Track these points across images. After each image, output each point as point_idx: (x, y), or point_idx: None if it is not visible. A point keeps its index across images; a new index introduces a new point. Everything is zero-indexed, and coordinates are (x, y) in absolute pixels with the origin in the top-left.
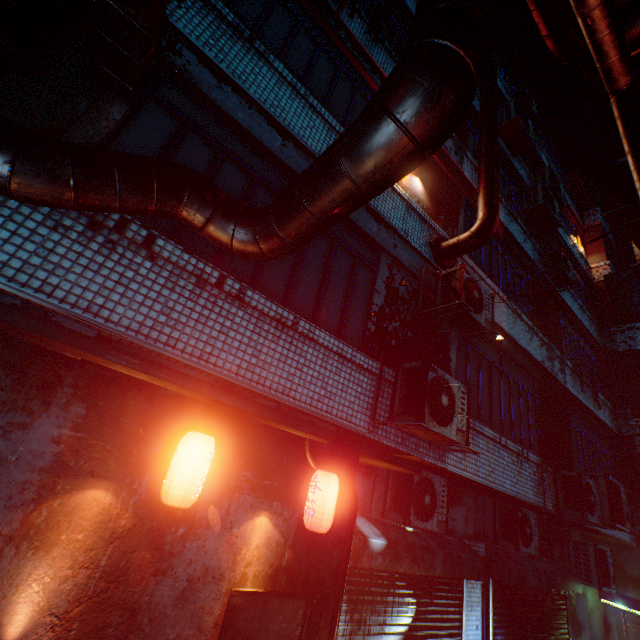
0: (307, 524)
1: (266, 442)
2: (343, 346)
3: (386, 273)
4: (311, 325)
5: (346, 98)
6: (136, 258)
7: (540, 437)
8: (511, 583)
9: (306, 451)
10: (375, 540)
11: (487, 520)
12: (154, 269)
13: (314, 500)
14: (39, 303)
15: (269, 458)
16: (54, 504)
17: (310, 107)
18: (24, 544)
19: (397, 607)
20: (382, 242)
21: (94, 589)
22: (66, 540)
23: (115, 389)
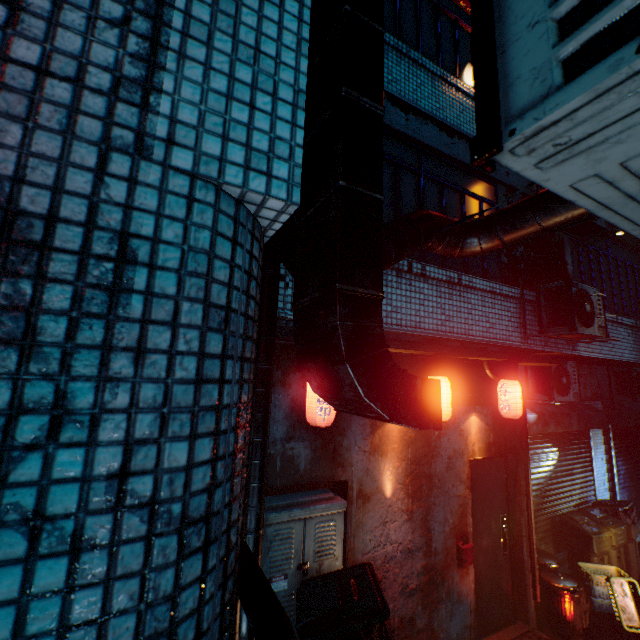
0: (505, 415)
1: (461, 370)
2: (492, 285)
3: (504, 204)
4: (469, 277)
5: (431, 26)
6: None
7: None
8: (629, 425)
9: (486, 369)
10: (529, 416)
11: (601, 383)
12: None
13: (507, 400)
14: None
15: (466, 380)
16: (379, 432)
17: (412, 63)
18: (376, 454)
19: (545, 455)
20: (496, 176)
21: (410, 470)
22: (390, 449)
23: None
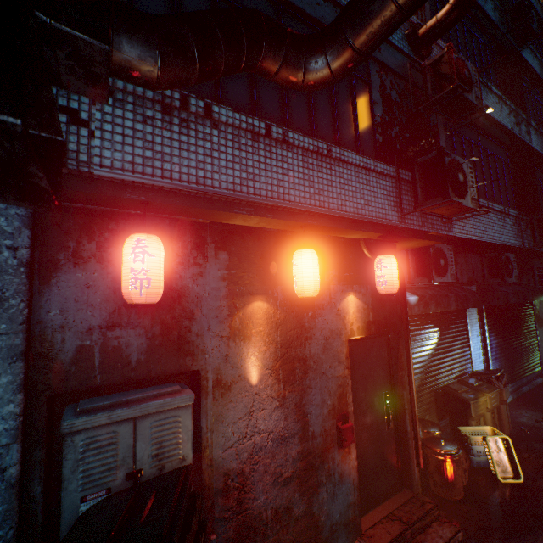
0: (383, 291)
1: (336, 249)
2: (366, 160)
3: (377, 82)
4: (340, 149)
5: None
6: (205, 130)
7: (515, 196)
8: (499, 304)
9: (363, 248)
10: (411, 298)
11: (475, 270)
12: (221, 135)
13: (384, 275)
14: (169, 187)
15: (342, 259)
16: (240, 315)
17: None
18: (236, 339)
19: (428, 335)
20: None
21: (280, 353)
22: (255, 332)
23: (236, 237)
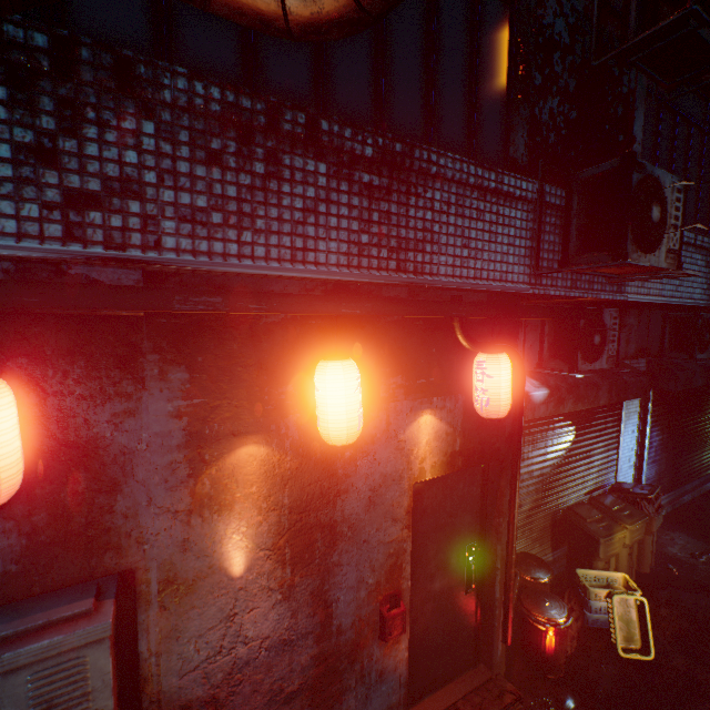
0: (479, 414)
1: (408, 339)
2: (482, 172)
3: None
4: (430, 151)
5: None
6: (123, 122)
7: None
8: (677, 390)
9: (457, 334)
10: (536, 393)
11: (650, 335)
12: (162, 133)
13: (484, 389)
14: (35, 257)
15: (416, 355)
16: (212, 472)
17: None
18: (205, 512)
19: (557, 438)
20: None
21: (289, 523)
22: (242, 496)
23: (207, 337)
